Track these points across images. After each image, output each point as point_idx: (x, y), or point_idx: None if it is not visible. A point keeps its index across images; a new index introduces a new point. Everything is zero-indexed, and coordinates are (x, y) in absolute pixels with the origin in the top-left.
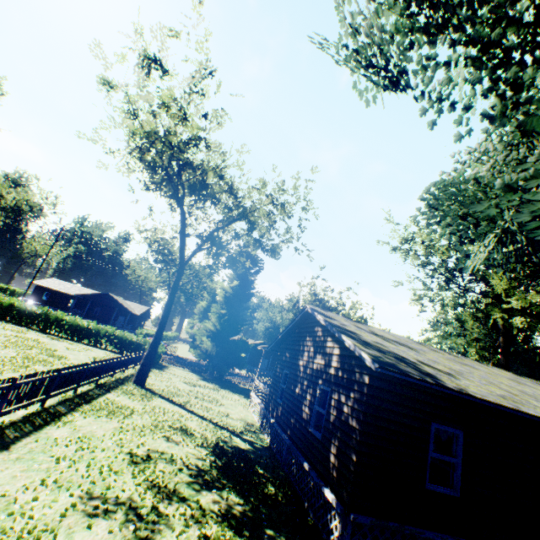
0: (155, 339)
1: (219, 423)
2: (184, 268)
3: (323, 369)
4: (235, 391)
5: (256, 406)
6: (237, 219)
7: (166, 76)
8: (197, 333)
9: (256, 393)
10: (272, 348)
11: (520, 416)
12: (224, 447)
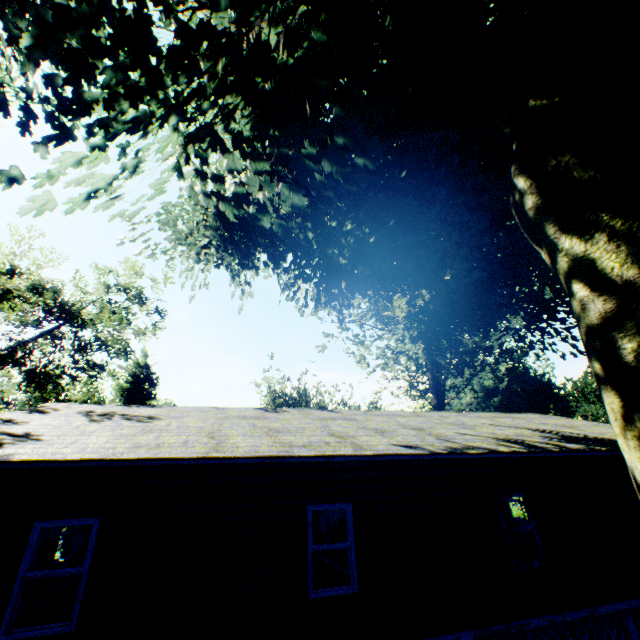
0: None
1: None
2: None
3: None
4: None
5: None
6: (64, 322)
7: None
8: None
9: None
10: None
11: (215, 464)
12: None
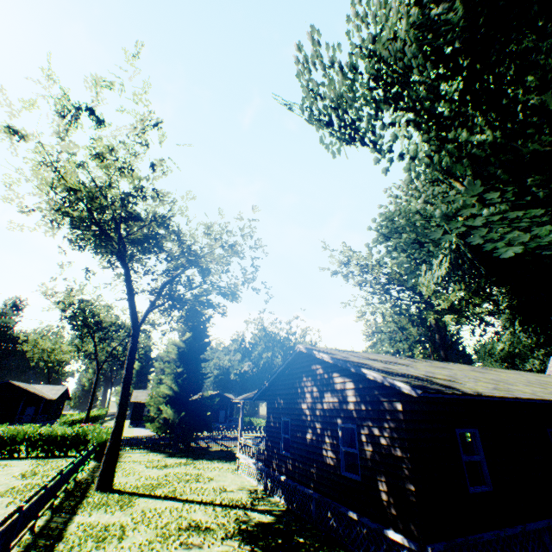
0: (118, 425)
1: (224, 502)
2: (139, 332)
3: (339, 407)
4: (211, 457)
5: (249, 467)
6: (188, 267)
7: (103, 126)
8: (151, 403)
9: (245, 453)
10: (256, 397)
11: (505, 401)
12: (249, 529)
